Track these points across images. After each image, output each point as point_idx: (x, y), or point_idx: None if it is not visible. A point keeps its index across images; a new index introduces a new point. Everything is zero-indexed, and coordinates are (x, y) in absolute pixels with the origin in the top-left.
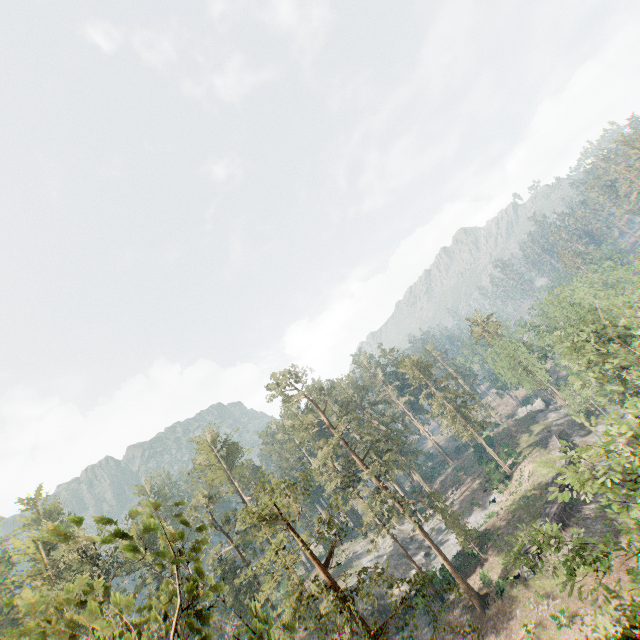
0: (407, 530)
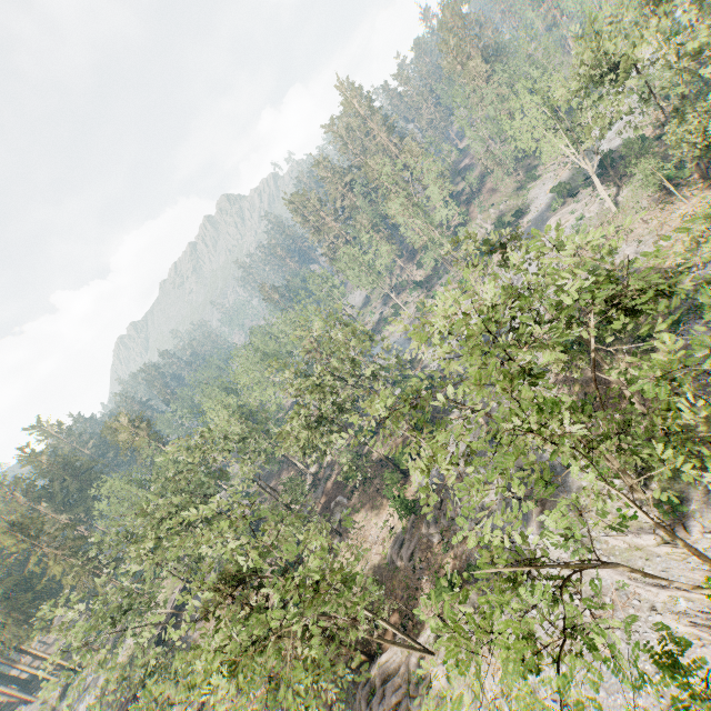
0: (52, 699)
